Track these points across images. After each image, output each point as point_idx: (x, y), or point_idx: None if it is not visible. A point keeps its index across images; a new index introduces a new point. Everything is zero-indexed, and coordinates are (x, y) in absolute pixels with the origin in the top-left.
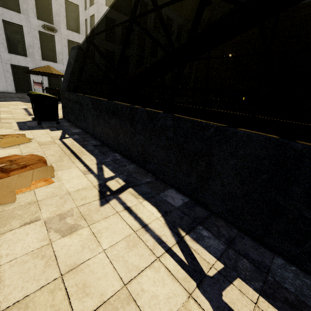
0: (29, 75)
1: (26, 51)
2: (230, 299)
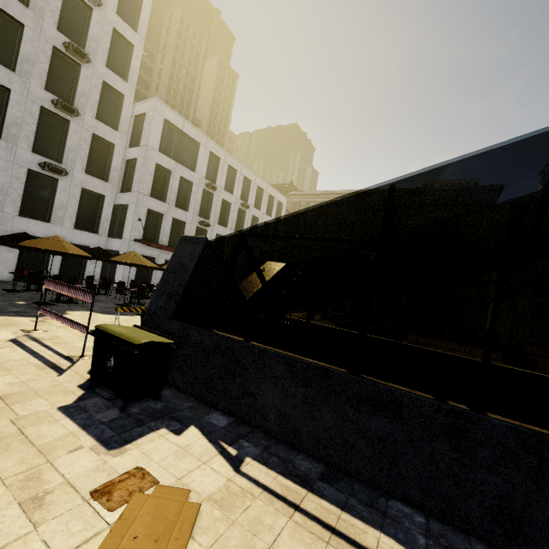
0: None
1: None
2: None
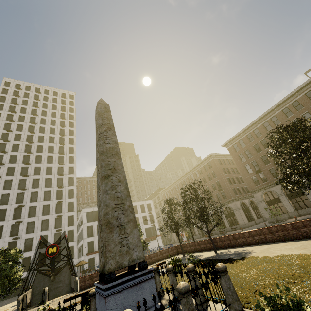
0: None
1: (46, 263)
2: None
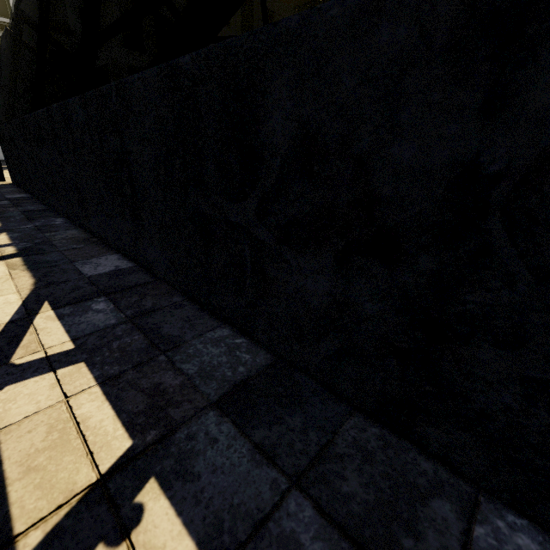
0: None
1: None
2: (10, 395)
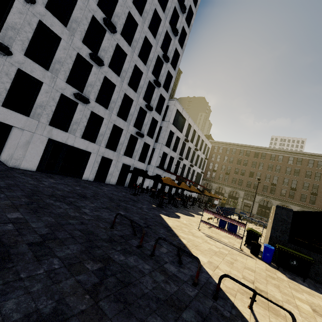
0: (109, 165)
1: (117, 147)
2: None
